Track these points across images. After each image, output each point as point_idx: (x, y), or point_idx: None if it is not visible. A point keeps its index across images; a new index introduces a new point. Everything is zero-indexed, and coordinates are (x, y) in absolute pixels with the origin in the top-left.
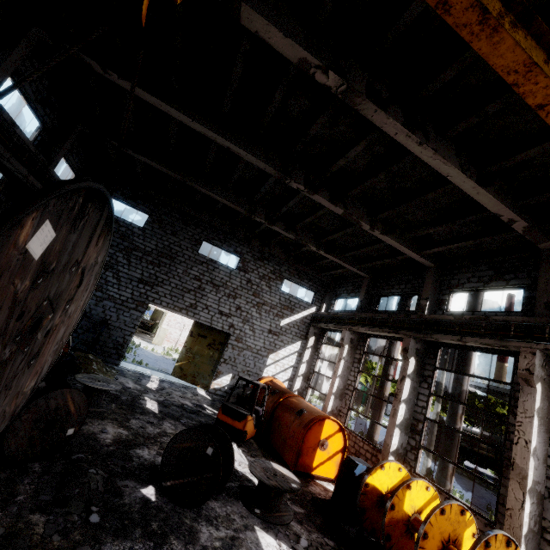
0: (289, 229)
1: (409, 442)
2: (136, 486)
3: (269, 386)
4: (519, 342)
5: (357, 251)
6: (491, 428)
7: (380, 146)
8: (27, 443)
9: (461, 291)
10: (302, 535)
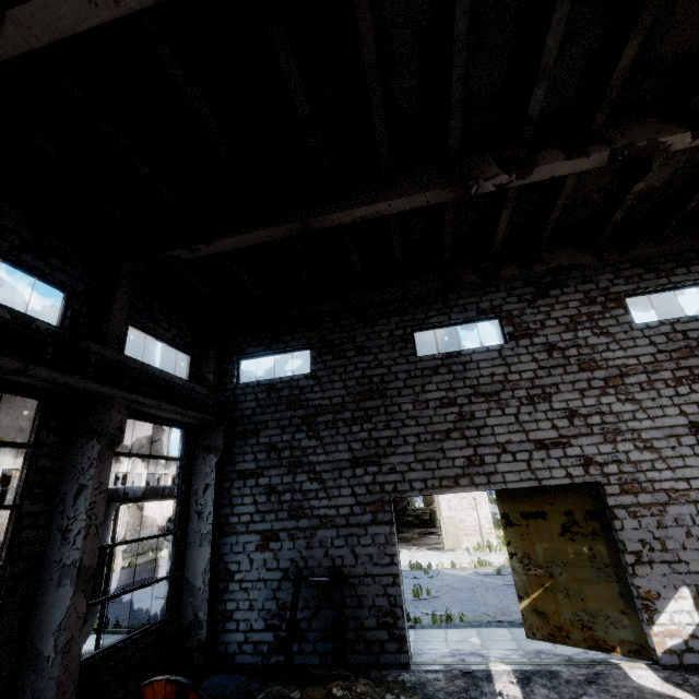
0: (578, 149)
1: None
2: None
3: None
4: None
5: None
6: None
7: None
8: None
9: None
10: None
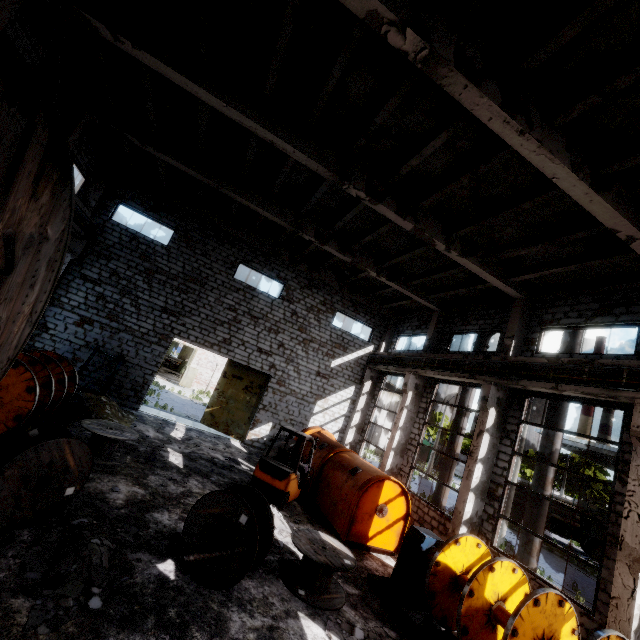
0: (344, 250)
1: (486, 509)
2: (151, 560)
3: (317, 438)
4: (633, 392)
5: (426, 278)
6: (574, 491)
7: (465, 140)
8: (13, 506)
9: (556, 329)
10: (357, 624)
